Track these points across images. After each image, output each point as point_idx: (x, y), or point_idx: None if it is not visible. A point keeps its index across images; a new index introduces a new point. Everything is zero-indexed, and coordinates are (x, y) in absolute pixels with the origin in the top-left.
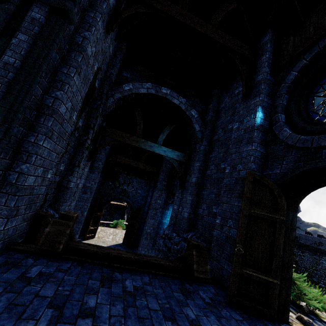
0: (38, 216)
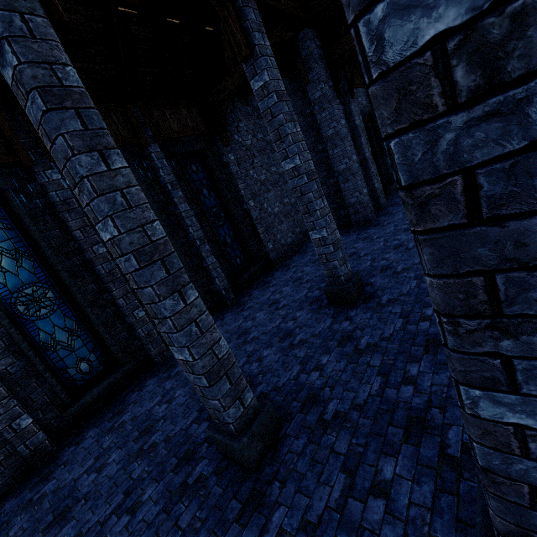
0: None
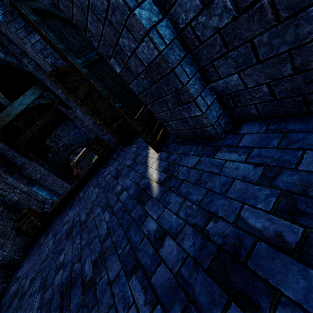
0: (19, 229)
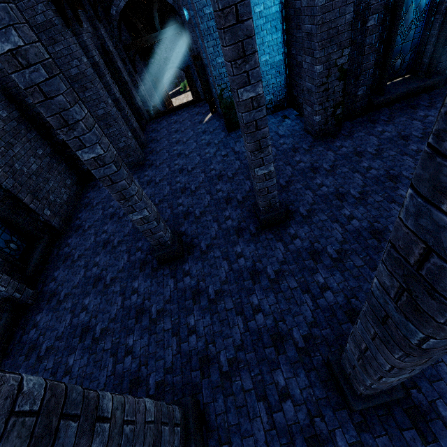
0: (147, 111)
